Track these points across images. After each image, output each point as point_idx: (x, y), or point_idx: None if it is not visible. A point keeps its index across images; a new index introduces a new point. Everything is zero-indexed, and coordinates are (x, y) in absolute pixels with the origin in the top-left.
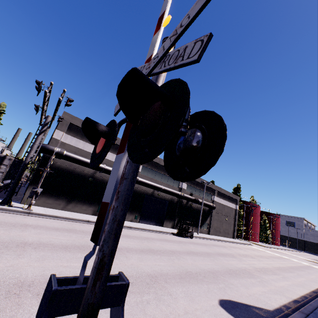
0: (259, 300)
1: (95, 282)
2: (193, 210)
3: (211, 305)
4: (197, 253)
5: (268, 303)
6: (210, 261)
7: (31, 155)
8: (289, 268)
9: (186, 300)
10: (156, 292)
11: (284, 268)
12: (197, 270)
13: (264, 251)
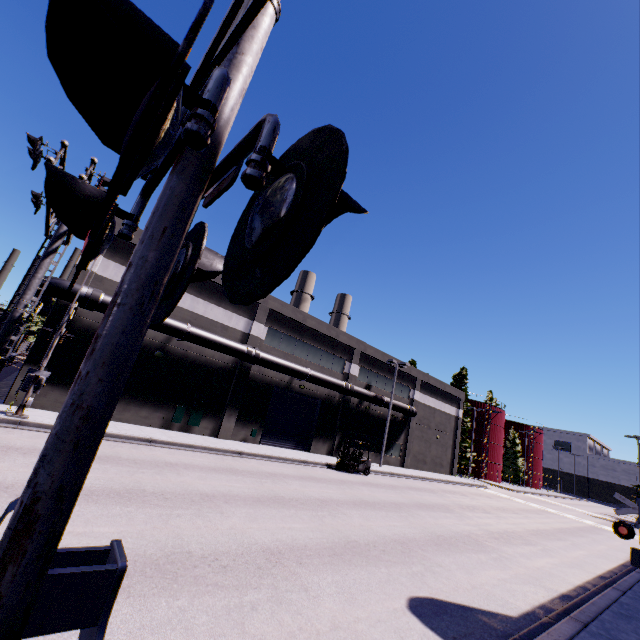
0: (492, 597)
1: (1, 567)
2: (371, 418)
3: (391, 609)
4: (374, 503)
5: (510, 603)
6: (399, 520)
7: (25, 301)
8: (557, 531)
9: (337, 601)
10: (275, 585)
11: (547, 532)
12: (369, 538)
13: (510, 499)
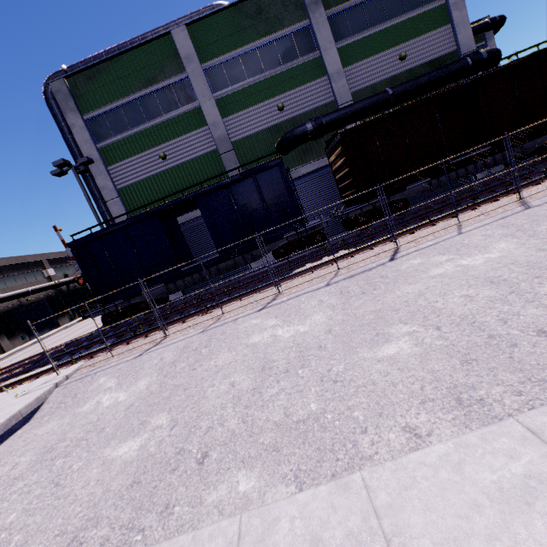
0: None
1: None
2: (80, 290)
3: None
4: None
5: None
6: None
7: None
8: None
9: None
10: None
11: None
12: None
13: None
